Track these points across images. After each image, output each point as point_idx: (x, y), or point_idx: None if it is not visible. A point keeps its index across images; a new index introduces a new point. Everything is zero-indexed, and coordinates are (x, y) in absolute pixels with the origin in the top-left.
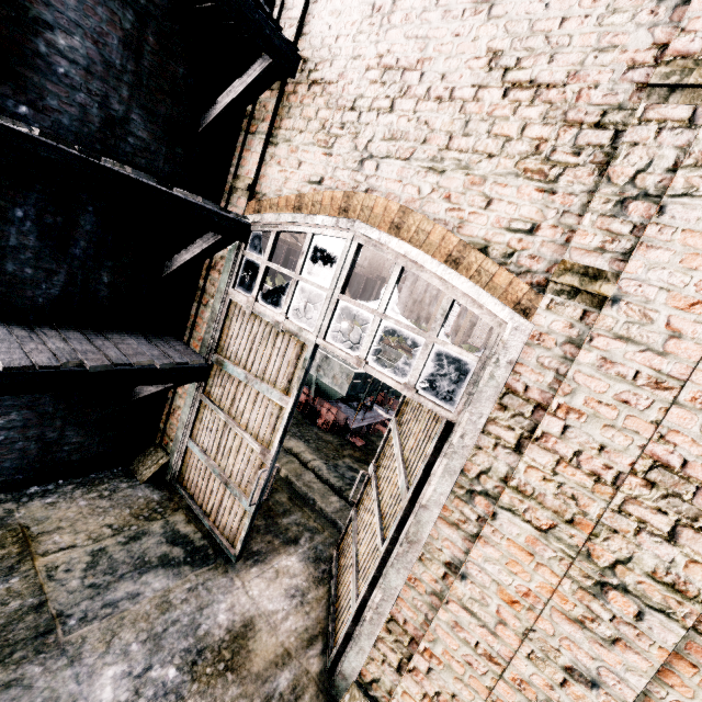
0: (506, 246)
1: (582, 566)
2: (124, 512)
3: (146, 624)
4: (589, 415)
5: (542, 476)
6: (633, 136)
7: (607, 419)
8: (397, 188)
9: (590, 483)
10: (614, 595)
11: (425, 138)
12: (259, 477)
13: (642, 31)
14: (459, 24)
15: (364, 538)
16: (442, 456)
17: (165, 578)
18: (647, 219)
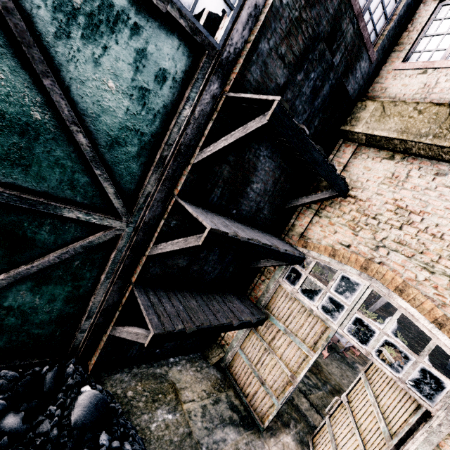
0: None
1: None
2: (208, 383)
3: None
4: None
5: None
6: None
7: None
8: (401, 269)
9: None
10: None
11: (422, 251)
12: (290, 391)
13: None
14: (449, 203)
15: (344, 445)
16: (423, 430)
17: (234, 432)
18: None
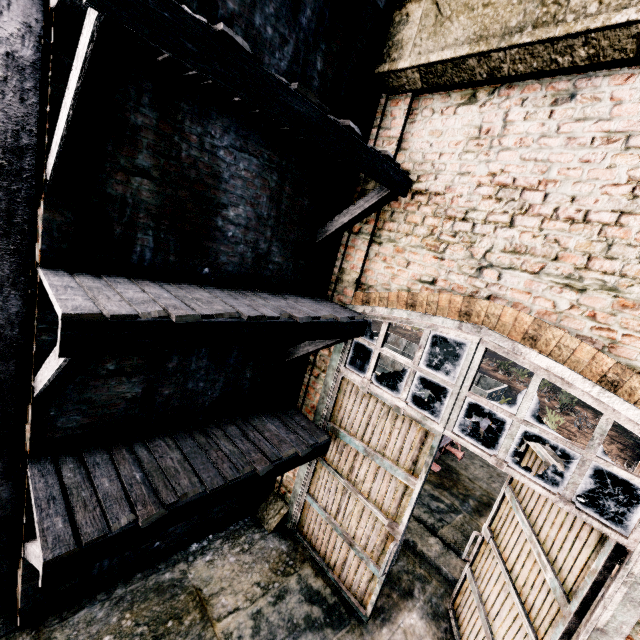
0: None
1: None
2: (264, 567)
3: None
4: None
5: None
6: None
7: None
8: (526, 299)
9: None
10: None
11: (556, 255)
12: (391, 551)
13: None
14: (587, 151)
15: (497, 614)
16: (619, 582)
17: None
18: None
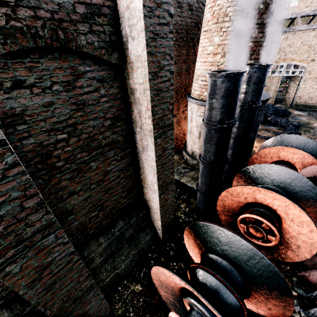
0: (305, 59)
1: (315, 81)
2: None
3: None
4: (314, 70)
5: (311, 76)
6: (316, 48)
7: (316, 70)
8: (291, 57)
9: (315, 75)
10: None
11: (294, 51)
12: (276, 93)
13: (315, 39)
14: (297, 39)
15: (289, 95)
16: (301, 79)
17: None
18: None
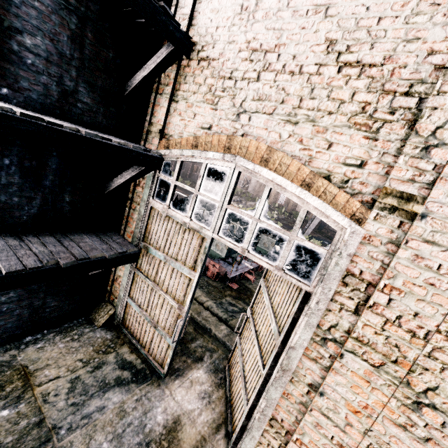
0: (343, 175)
1: (404, 391)
2: (89, 349)
3: (111, 428)
4: (406, 292)
5: (374, 331)
6: (433, 103)
7: (419, 295)
8: (264, 133)
9: (408, 337)
10: (427, 410)
11: (282, 100)
12: (178, 325)
13: (437, 28)
14: (304, 20)
15: (248, 359)
16: (304, 315)
17: (120, 394)
18: (445, 161)
